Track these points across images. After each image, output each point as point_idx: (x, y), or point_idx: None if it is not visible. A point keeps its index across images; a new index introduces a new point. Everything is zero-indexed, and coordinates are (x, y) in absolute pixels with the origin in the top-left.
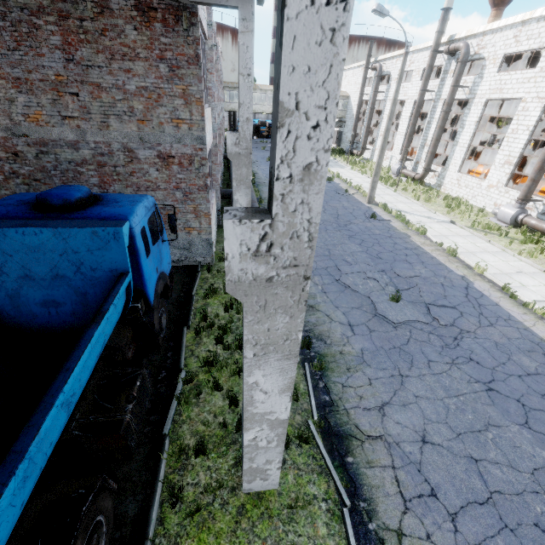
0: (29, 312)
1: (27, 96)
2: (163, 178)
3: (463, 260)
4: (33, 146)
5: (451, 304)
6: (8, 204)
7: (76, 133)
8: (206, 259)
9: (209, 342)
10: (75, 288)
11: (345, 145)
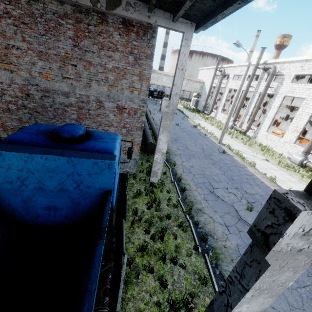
0: (34, 212)
1: (44, 62)
2: (117, 120)
3: (280, 185)
4: (40, 91)
5: None
6: (31, 133)
7: (69, 87)
8: (132, 170)
9: (139, 232)
10: (72, 198)
11: (200, 107)
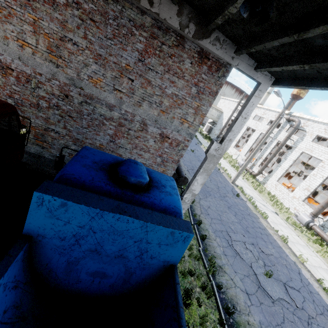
0: (76, 277)
1: (99, 67)
2: (155, 147)
3: (291, 247)
4: (82, 96)
5: (296, 287)
6: (89, 166)
7: (117, 100)
8: None
9: None
10: (128, 267)
11: (212, 135)
